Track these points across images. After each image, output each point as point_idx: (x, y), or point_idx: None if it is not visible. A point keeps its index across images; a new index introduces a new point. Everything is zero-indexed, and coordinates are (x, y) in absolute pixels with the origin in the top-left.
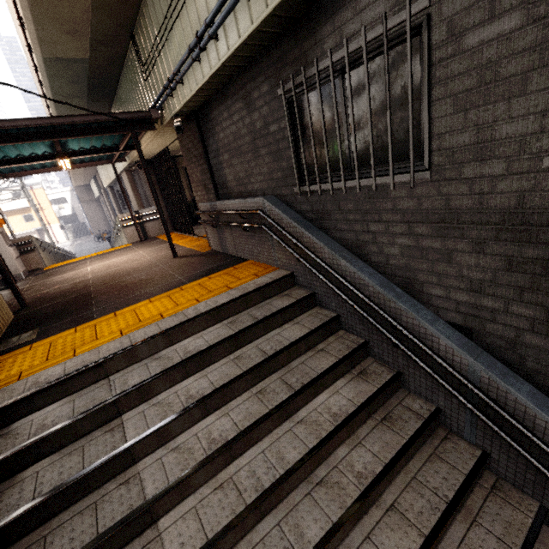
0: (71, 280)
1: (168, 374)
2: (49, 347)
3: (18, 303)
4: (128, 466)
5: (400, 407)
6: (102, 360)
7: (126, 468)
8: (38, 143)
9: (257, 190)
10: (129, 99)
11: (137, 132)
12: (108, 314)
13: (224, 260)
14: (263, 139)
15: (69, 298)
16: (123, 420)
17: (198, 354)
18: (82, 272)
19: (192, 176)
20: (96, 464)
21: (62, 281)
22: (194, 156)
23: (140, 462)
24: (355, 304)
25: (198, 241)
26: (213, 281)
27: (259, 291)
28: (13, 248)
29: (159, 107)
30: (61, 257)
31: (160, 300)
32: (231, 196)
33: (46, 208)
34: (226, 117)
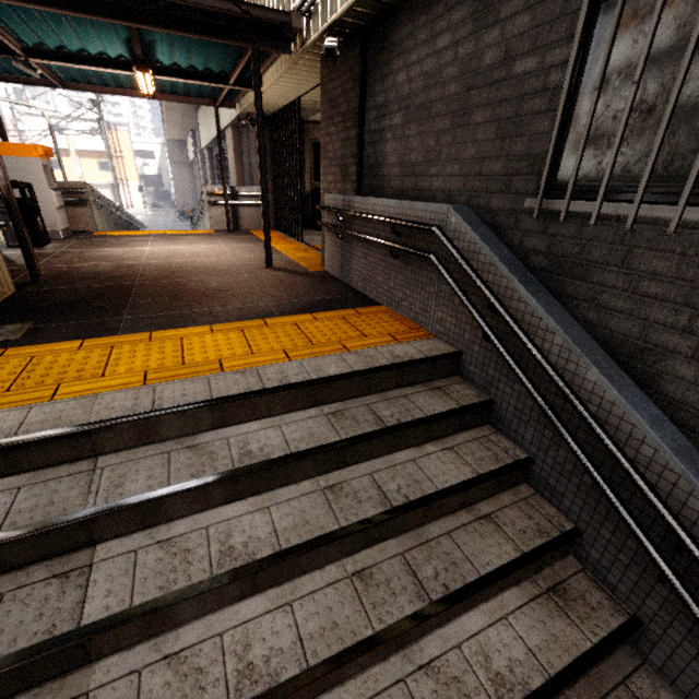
0: (117, 260)
1: (201, 489)
2: (25, 365)
3: (28, 272)
4: (73, 666)
5: (624, 692)
6: (90, 427)
7: (69, 670)
8: (109, 33)
9: (438, 189)
10: (262, 2)
11: (261, 55)
12: (141, 332)
13: (341, 293)
14: (490, 89)
15: (100, 285)
16: (95, 559)
17: (265, 466)
18: (137, 252)
19: (327, 147)
20: (2, 663)
21: (105, 257)
22: (340, 112)
23: (99, 664)
24: (592, 463)
25: (306, 252)
26: (318, 326)
27: (396, 369)
28: (56, 193)
29: (308, 10)
30: (124, 225)
31: (227, 334)
32: (383, 191)
33: (128, 158)
34: (423, 41)
